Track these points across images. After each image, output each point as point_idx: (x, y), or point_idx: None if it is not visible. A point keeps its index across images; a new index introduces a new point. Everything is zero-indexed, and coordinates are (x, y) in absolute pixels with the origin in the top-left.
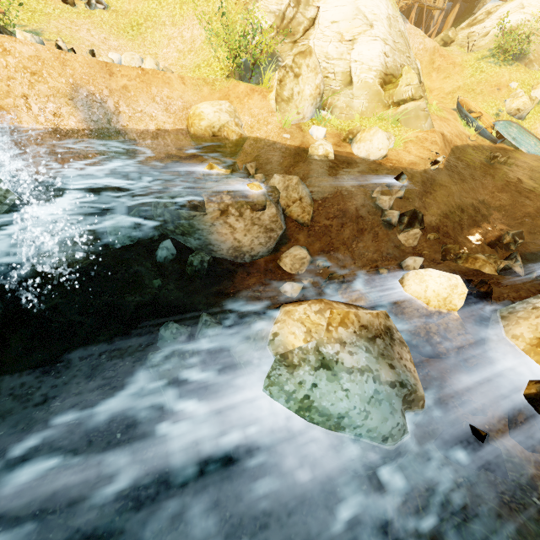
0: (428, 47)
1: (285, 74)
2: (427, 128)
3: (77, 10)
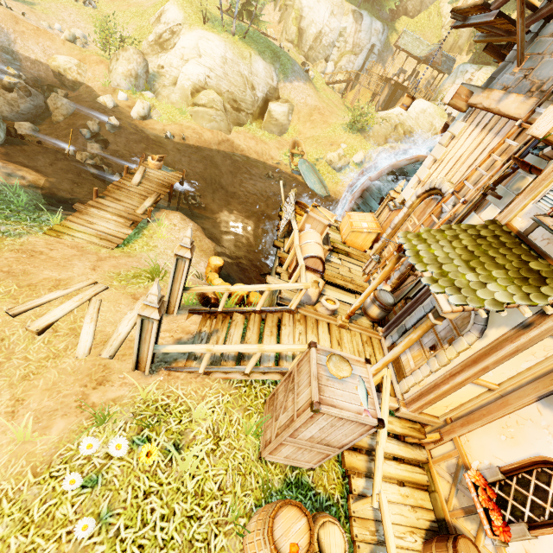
0: (309, 103)
1: (114, 57)
2: (208, 127)
3: (76, 4)
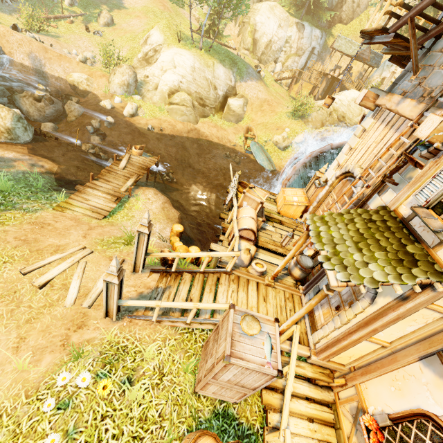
0: (260, 97)
1: (112, 72)
2: (180, 120)
3: (88, 34)
